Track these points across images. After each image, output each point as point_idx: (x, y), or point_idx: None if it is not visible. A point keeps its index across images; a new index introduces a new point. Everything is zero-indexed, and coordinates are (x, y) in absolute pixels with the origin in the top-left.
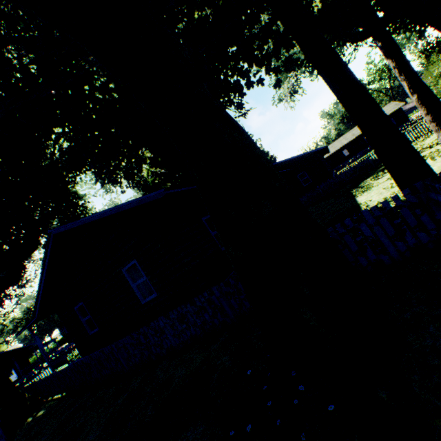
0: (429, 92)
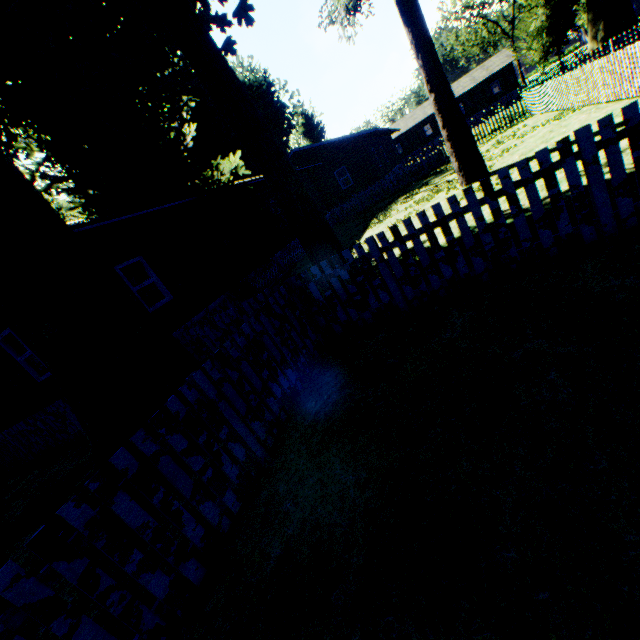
0: (449, 95)
